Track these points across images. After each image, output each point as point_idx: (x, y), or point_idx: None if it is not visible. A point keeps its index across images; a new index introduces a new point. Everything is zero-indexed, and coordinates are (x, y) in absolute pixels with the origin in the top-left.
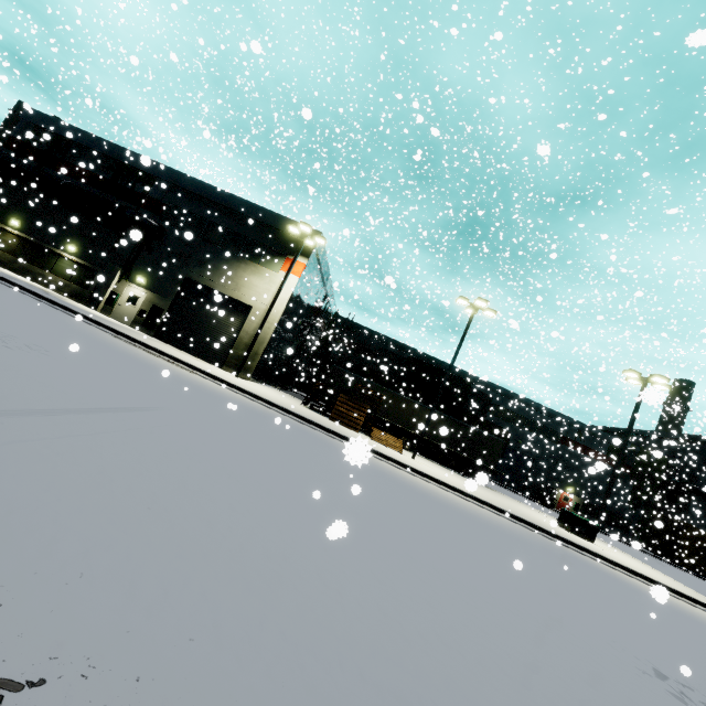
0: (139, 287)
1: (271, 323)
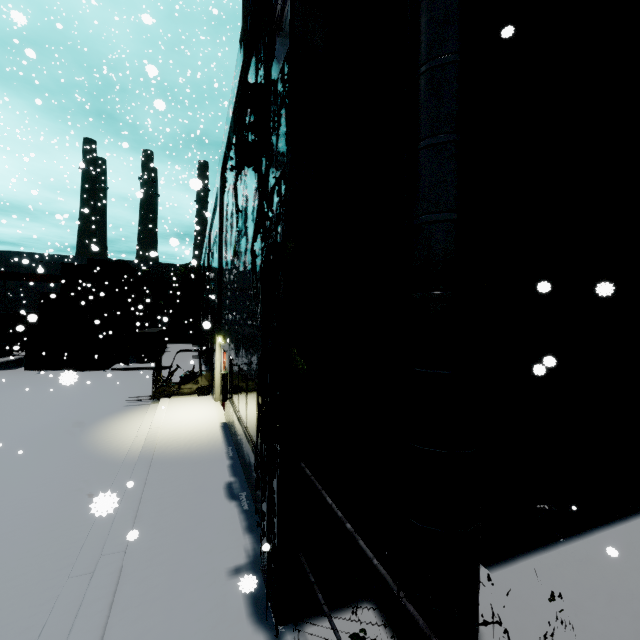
0: None
1: None
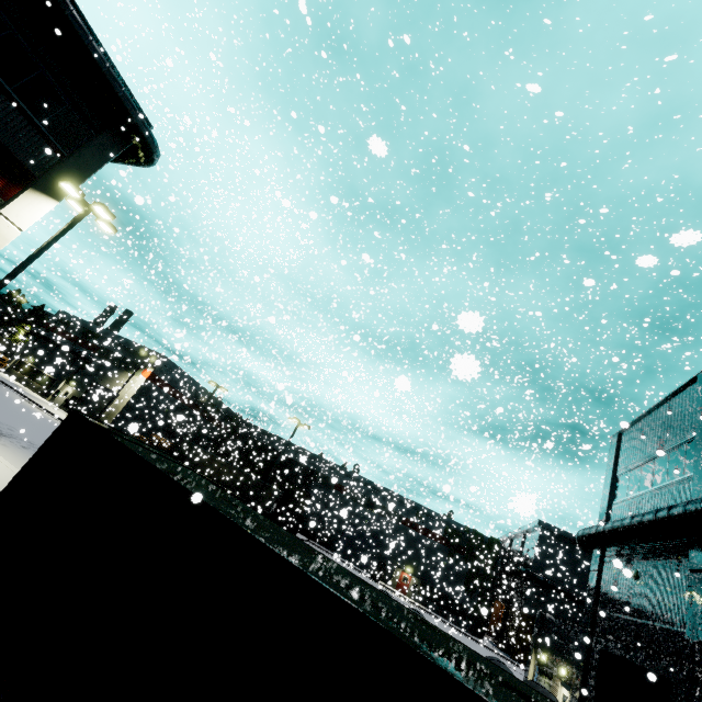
0: (72, 387)
1: (124, 402)
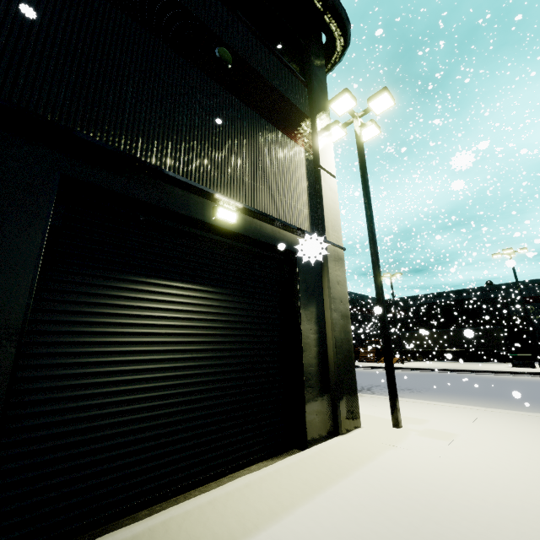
0: None
1: None
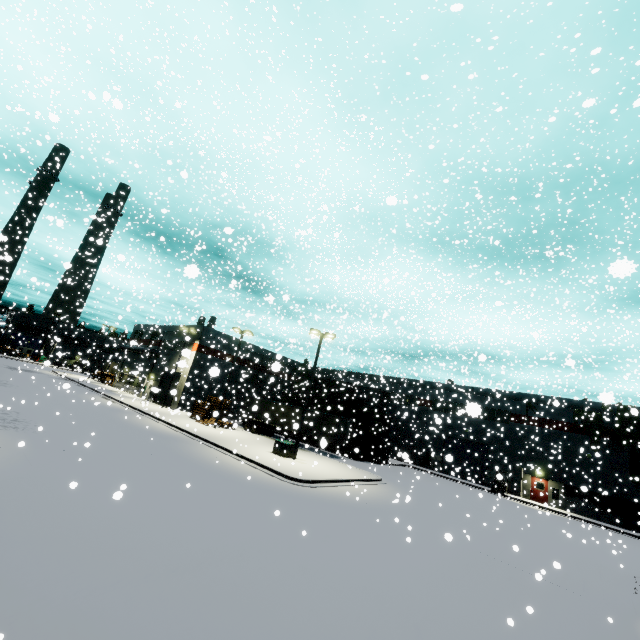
0: (152, 380)
1: (185, 378)
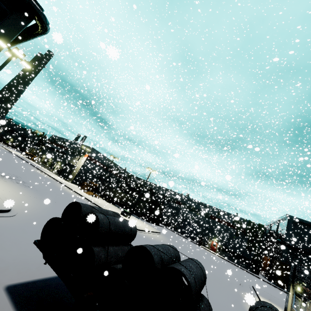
0: (59, 165)
1: (78, 169)
